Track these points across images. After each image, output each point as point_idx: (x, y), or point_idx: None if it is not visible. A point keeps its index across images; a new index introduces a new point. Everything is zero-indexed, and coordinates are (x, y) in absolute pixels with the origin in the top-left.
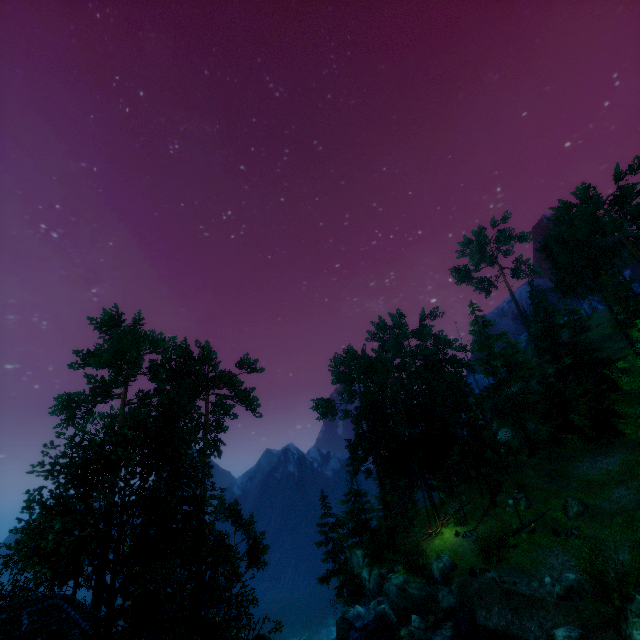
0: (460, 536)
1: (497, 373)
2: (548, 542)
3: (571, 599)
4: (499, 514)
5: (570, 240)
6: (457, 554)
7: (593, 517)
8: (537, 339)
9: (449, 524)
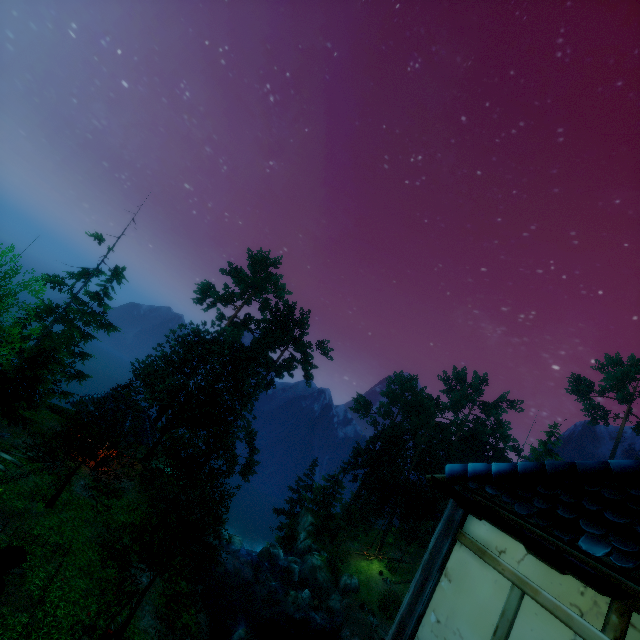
0: (382, 576)
1: None
2: None
3: None
4: None
5: None
6: (369, 585)
7: None
8: None
9: (382, 562)
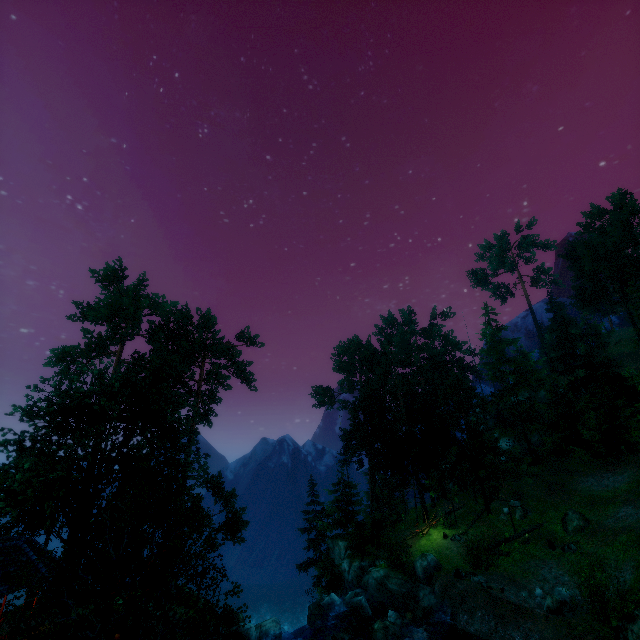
0: (448, 539)
1: (505, 379)
2: (542, 554)
3: (562, 614)
4: (492, 521)
5: (599, 247)
6: (443, 556)
7: (594, 533)
8: (552, 348)
9: (438, 526)
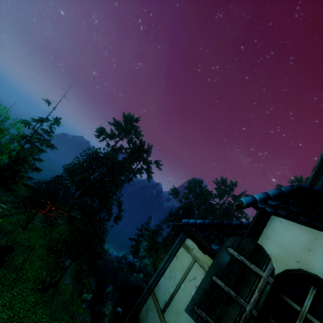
0: None
1: None
2: None
3: None
4: None
5: None
6: None
7: None
8: None
9: None
